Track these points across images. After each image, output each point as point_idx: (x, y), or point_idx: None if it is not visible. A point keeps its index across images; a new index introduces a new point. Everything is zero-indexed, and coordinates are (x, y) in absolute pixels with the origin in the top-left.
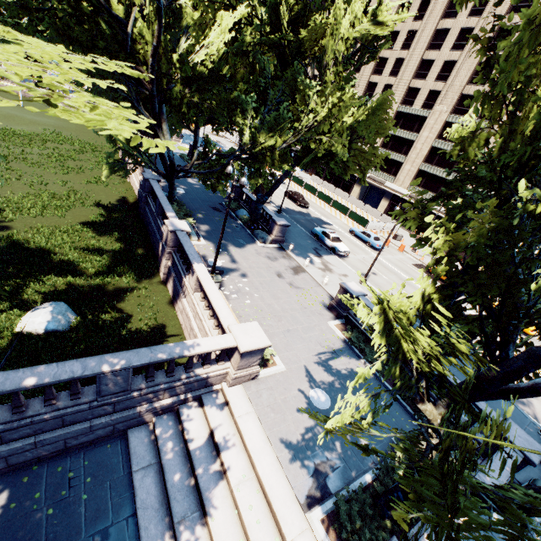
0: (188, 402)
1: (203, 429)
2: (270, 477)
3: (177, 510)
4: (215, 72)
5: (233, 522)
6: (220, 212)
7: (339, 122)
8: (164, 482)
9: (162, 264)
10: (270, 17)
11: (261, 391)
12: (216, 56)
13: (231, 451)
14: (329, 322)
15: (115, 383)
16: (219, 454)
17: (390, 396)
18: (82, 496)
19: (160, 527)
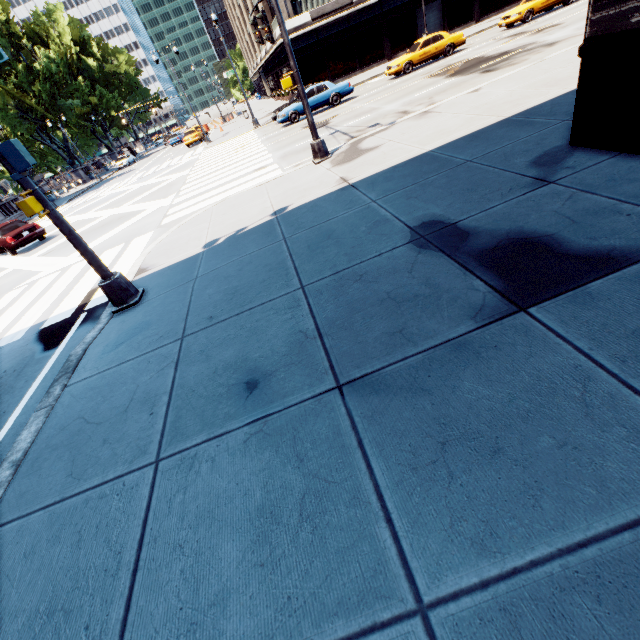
0: None
1: None
2: None
3: None
4: None
5: None
6: None
7: None
8: None
9: None
10: None
11: None
12: None
13: None
14: None
15: None
16: None
17: None
18: None
19: None
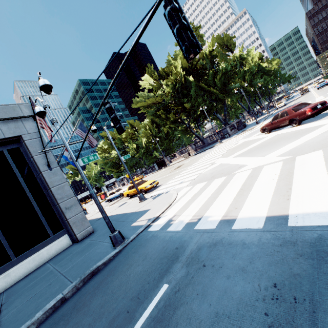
0: None
1: None
2: None
3: None
4: None
5: None
6: None
7: None
8: None
9: None
10: None
11: None
12: None
13: None
14: None
15: None
16: None
17: None
18: None
19: None
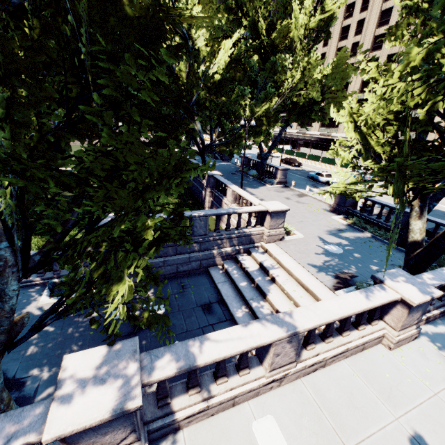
0: (240, 254)
1: (253, 264)
2: (305, 277)
3: (247, 295)
4: (222, 80)
5: (284, 299)
6: (236, 175)
7: (311, 80)
8: (235, 287)
9: (206, 201)
10: (252, 32)
11: (288, 245)
12: (223, 65)
13: (274, 270)
14: (332, 216)
15: (200, 227)
16: (267, 272)
17: (394, 249)
18: (191, 292)
19: (238, 304)
